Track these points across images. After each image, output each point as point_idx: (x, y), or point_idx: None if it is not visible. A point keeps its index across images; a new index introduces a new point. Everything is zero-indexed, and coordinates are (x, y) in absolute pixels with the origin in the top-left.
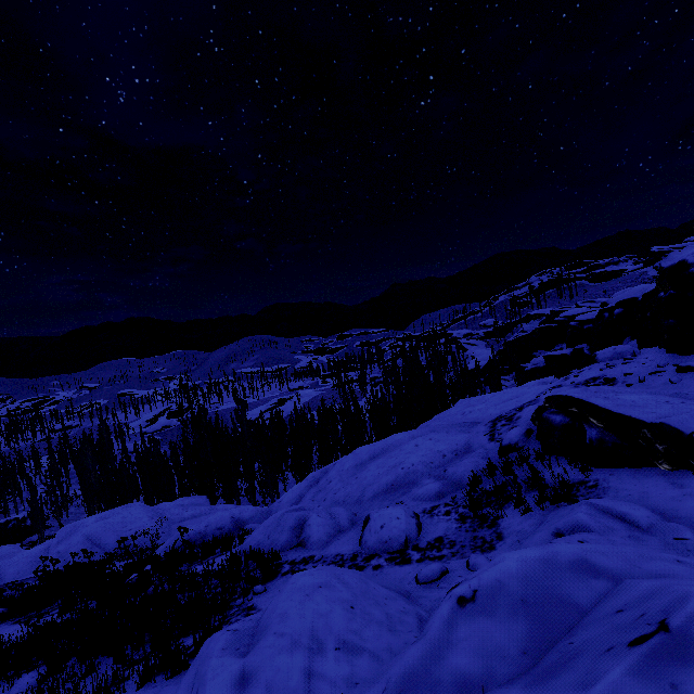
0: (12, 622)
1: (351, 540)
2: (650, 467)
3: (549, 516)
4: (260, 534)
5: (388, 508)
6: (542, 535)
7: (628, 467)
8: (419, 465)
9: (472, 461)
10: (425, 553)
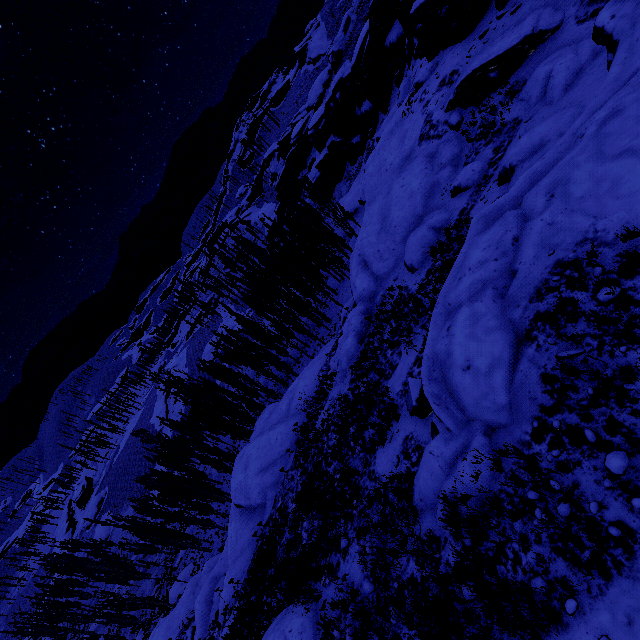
0: (388, 380)
1: (462, 196)
2: (527, 59)
3: (522, 98)
4: (417, 253)
5: (460, 173)
6: (537, 89)
7: (519, 68)
8: (424, 180)
9: (447, 148)
10: (500, 152)
